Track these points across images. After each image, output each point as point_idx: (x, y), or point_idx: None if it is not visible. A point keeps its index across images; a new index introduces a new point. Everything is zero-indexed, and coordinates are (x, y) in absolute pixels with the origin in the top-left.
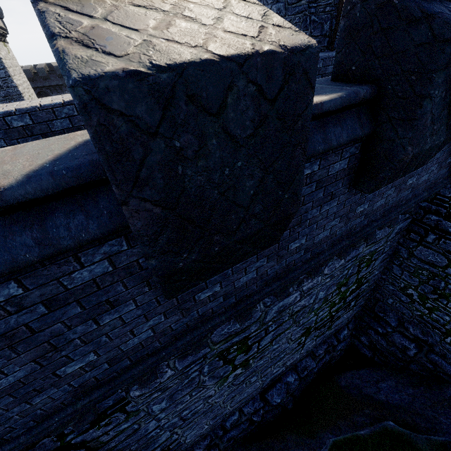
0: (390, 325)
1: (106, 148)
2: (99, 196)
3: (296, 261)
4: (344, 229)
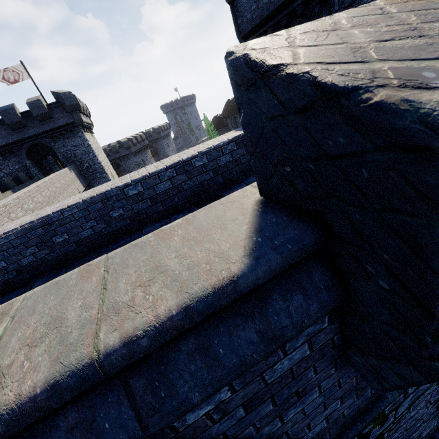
0: None
1: None
2: (310, 267)
3: None
4: None
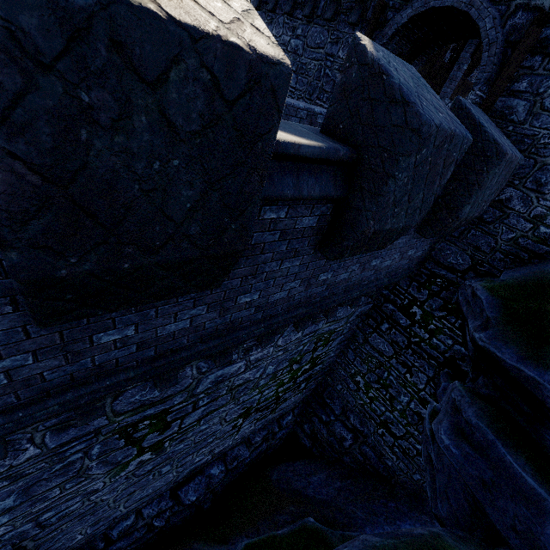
0: (335, 413)
1: None
2: None
3: (243, 319)
4: (304, 295)
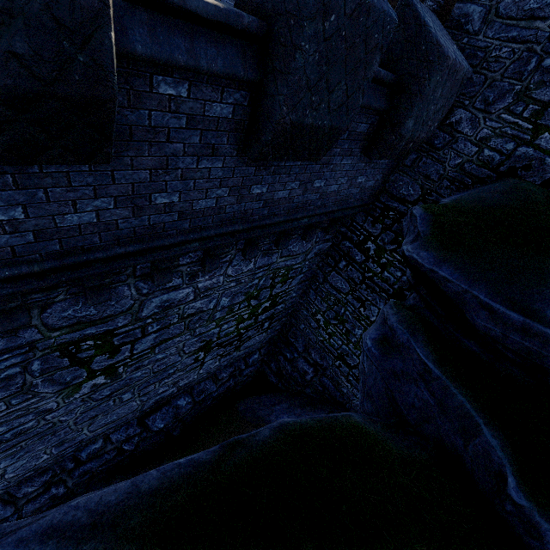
0: (298, 350)
1: None
2: None
3: (167, 226)
4: (238, 209)
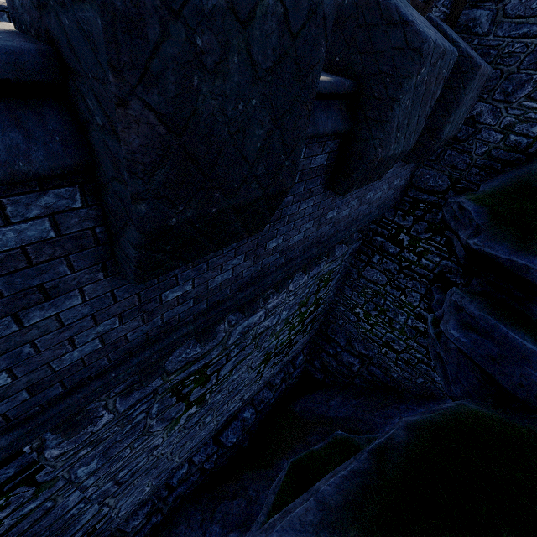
0: (340, 345)
1: (116, 3)
2: (46, 111)
3: (271, 265)
4: (316, 235)
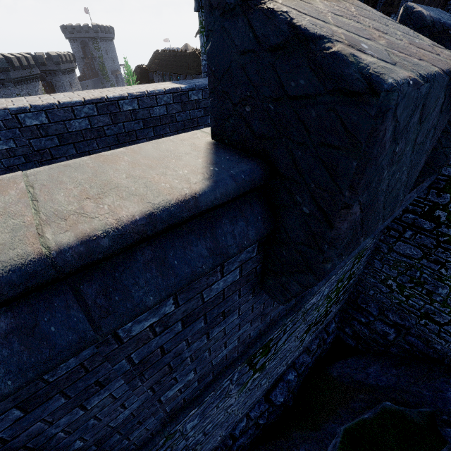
0: (372, 314)
1: (374, 152)
2: (253, 201)
3: None
4: None
